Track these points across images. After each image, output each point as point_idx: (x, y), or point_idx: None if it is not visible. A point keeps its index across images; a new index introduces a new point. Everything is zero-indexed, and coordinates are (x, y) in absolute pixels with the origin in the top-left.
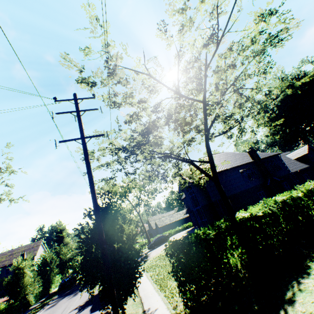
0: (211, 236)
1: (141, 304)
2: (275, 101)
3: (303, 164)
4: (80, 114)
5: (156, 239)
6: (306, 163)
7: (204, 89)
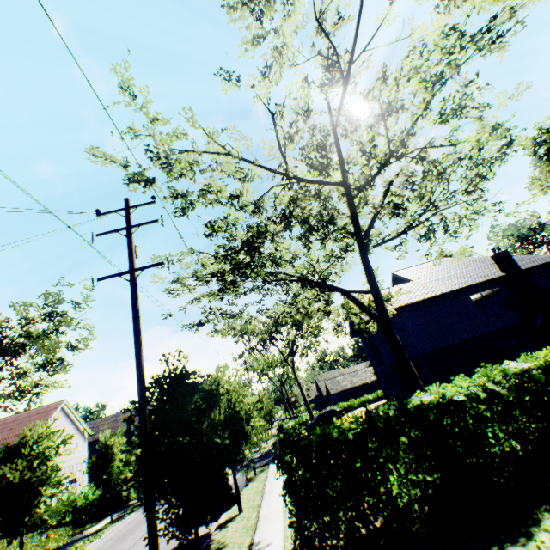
0: (349, 436)
1: (253, 530)
2: None
3: None
4: (131, 231)
5: (319, 415)
6: None
7: (339, 162)
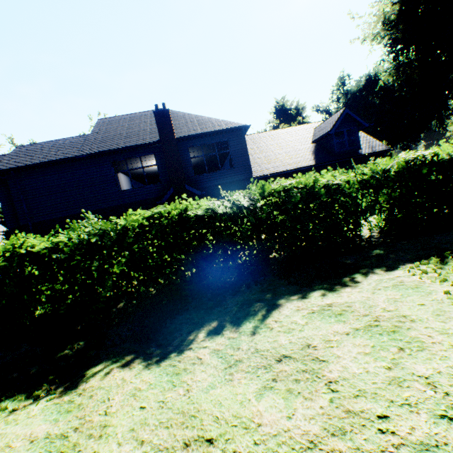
0: None
1: None
2: None
3: (309, 159)
4: None
5: None
6: (321, 155)
7: None
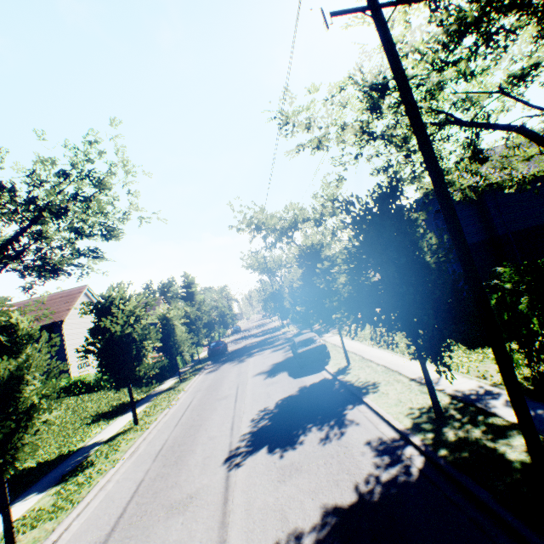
0: None
1: (395, 372)
2: None
3: None
4: None
5: None
6: None
7: None
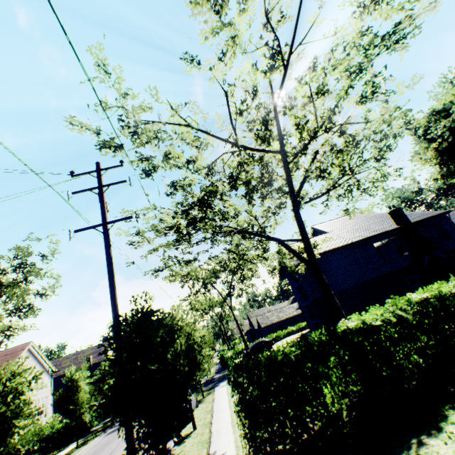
0: (291, 358)
1: (208, 443)
2: (448, 121)
3: None
4: (102, 190)
5: (254, 345)
6: None
7: (278, 134)
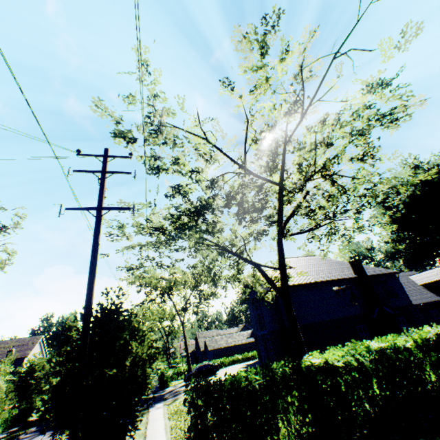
0: (256, 386)
1: None
2: (403, 195)
3: (434, 295)
4: (105, 175)
5: (198, 367)
6: (439, 293)
7: (281, 168)
